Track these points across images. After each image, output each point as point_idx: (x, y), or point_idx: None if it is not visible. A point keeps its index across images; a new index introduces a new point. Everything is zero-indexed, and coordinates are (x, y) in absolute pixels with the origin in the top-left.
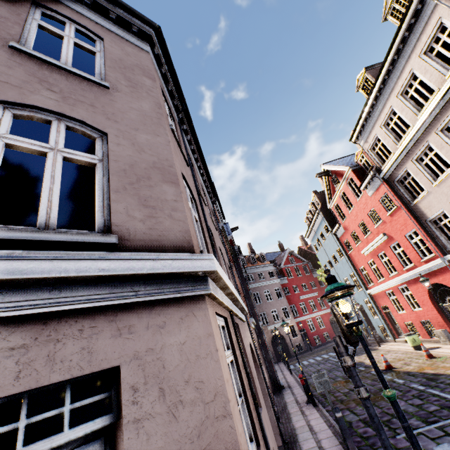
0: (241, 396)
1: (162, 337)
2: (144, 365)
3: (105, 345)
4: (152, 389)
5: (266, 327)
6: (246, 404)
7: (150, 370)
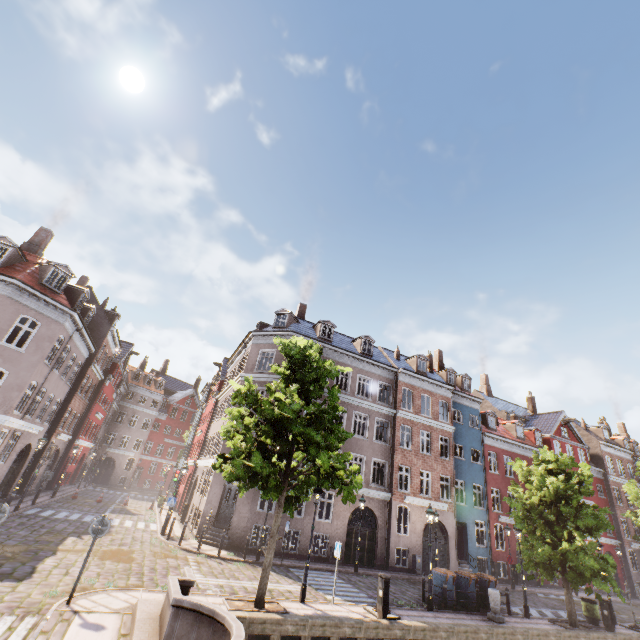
0: None
1: None
2: None
3: None
4: None
5: (106, 447)
6: None
7: None
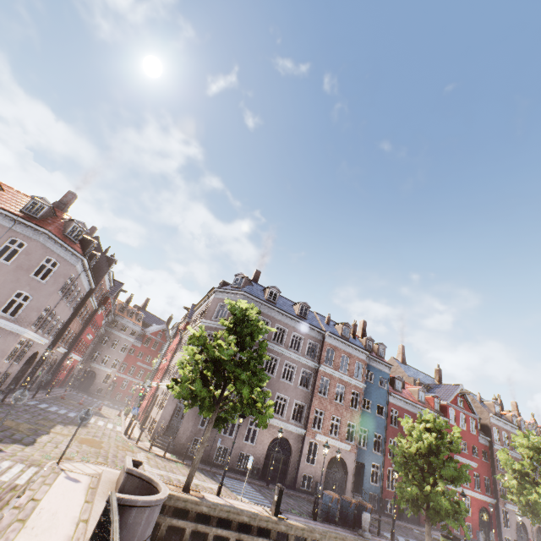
0: (14, 354)
1: (10, 336)
2: (5, 338)
3: (3, 333)
4: (3, 341)
5: (91, 362)
6: (14, 356)
7: (5, 339)
